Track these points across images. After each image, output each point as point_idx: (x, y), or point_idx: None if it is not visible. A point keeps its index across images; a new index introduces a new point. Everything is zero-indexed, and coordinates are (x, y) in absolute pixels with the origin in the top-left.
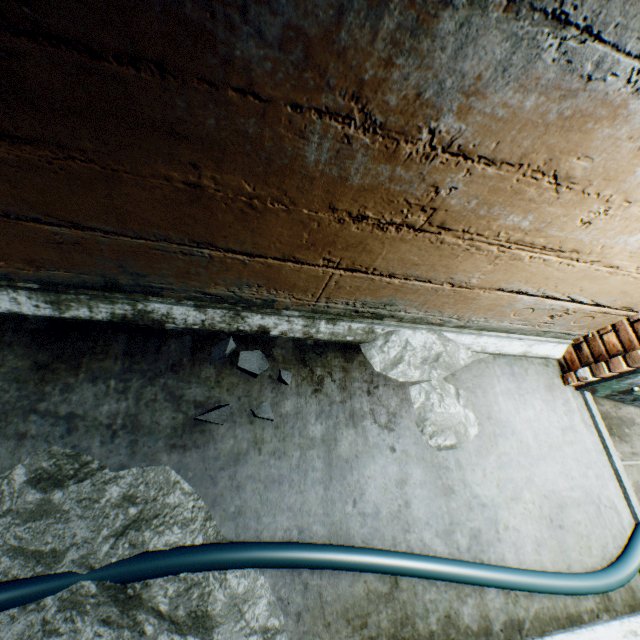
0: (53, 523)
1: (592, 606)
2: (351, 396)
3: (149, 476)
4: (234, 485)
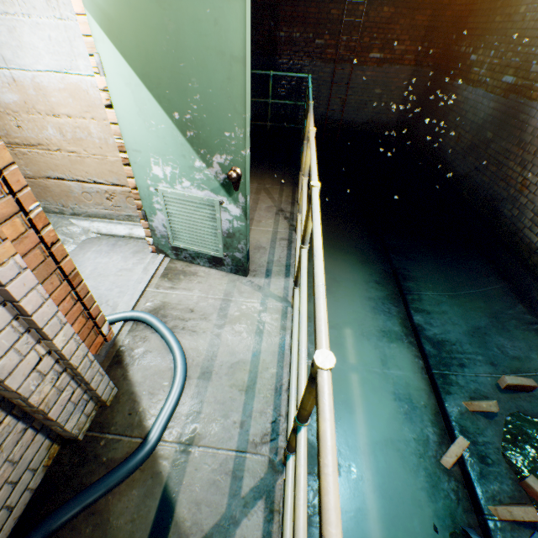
0: None
1: None
2: None
3: None
4: None
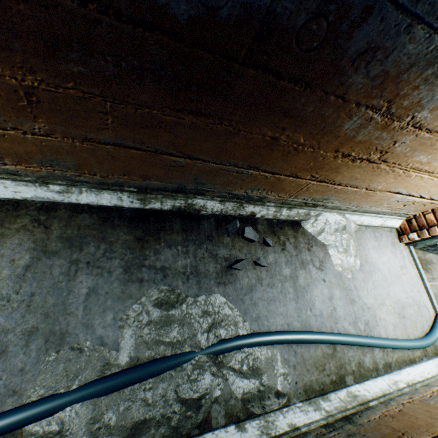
0: (176, 327)
1: (419, 354)
2: (300, 252)
3: (211, 300)
4: (252, 303)
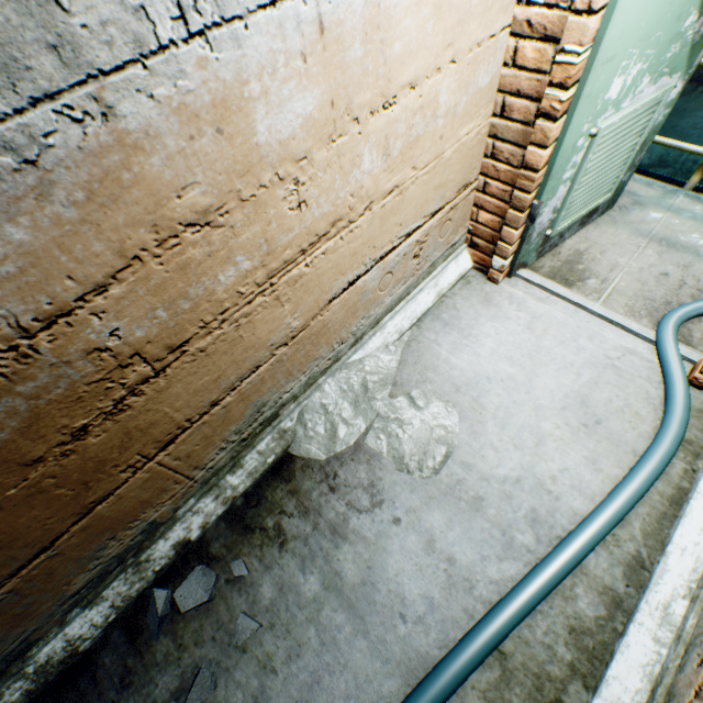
0: None
1: (682, 466)
2: (319, 512)
3: None
4: None
